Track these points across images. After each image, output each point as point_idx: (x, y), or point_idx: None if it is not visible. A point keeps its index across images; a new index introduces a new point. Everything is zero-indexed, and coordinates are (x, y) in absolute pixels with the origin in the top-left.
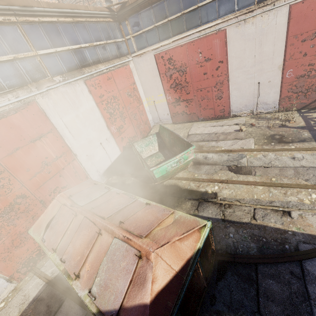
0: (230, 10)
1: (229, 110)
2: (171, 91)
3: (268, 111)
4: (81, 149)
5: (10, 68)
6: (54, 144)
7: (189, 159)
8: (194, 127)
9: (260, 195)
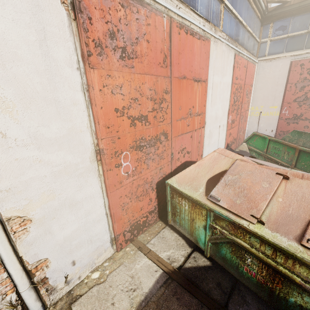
0: None
1: None
2: (293, 104)
3: None
4: (209, 120)
5: None
6: (201, 97)
7: None
8: None
9: None
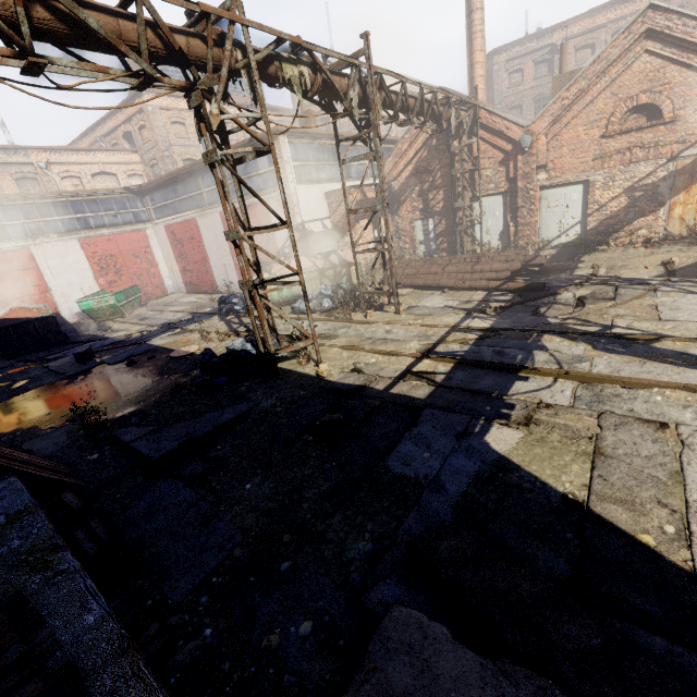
0: (198, 206)
1: (217, 286)
2: (179, 260)
3: (238, 292)
4: (58, 287)
5: (20, 228)
6: (34, 277)
7: (111, 303)
8: (190, 297)
9: (124, 327)
